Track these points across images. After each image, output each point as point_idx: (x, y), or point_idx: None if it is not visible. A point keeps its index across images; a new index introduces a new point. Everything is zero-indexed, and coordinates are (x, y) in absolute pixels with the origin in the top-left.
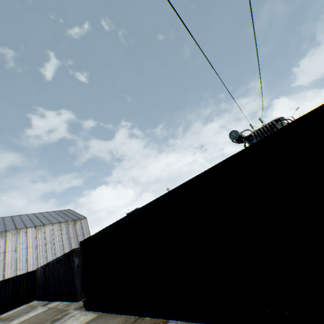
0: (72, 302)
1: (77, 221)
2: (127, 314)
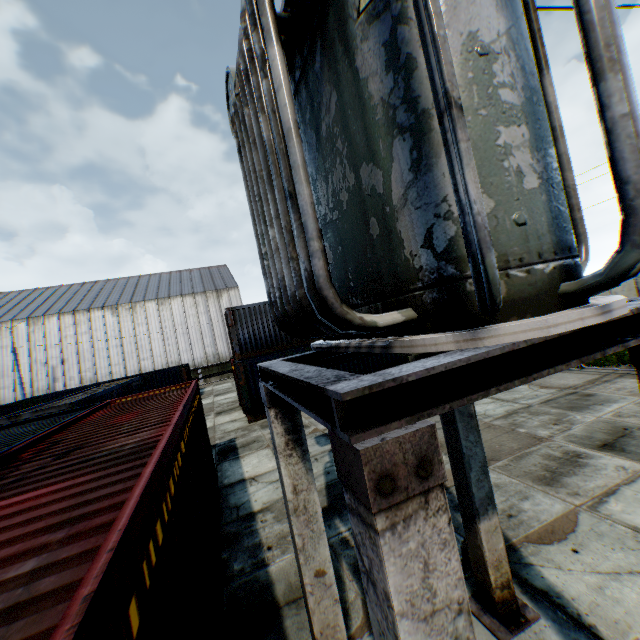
0: None
1: (221, 292)
2: None
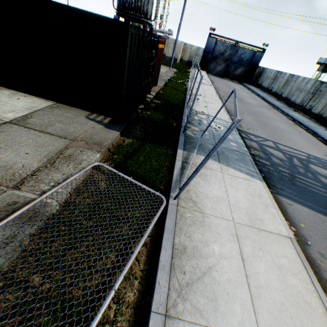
0: None
1: None
2: None
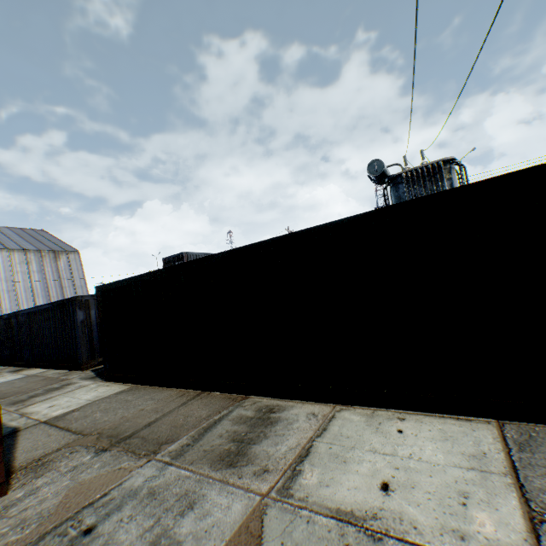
0: (72, 372)
1: (60, 254)
2: (182, 388)
